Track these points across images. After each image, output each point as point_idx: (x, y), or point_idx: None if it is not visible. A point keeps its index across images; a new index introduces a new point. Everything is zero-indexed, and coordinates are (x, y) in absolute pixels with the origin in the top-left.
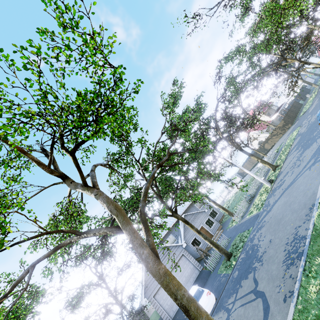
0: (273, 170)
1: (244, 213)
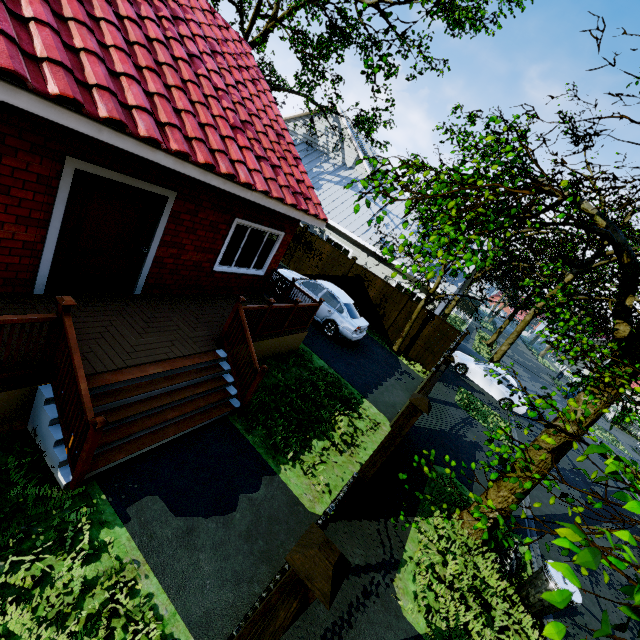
0: (489, 346)
1: None
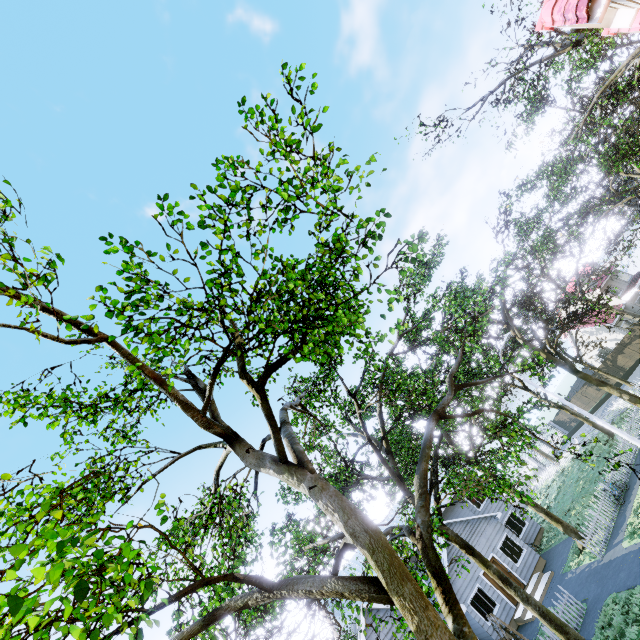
0: None
1: (611, 533)
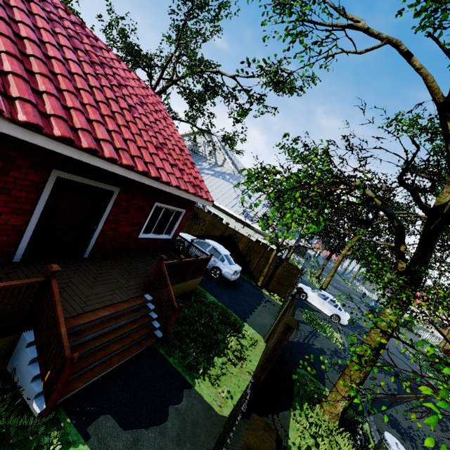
0: (317, 278)
1: None
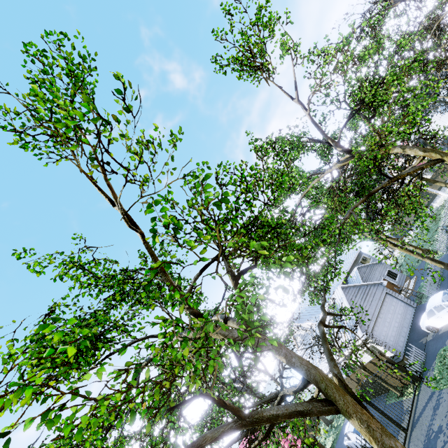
0: None
1: None
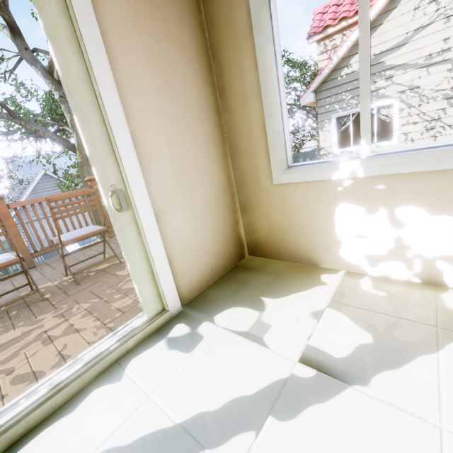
0: None
1: None
